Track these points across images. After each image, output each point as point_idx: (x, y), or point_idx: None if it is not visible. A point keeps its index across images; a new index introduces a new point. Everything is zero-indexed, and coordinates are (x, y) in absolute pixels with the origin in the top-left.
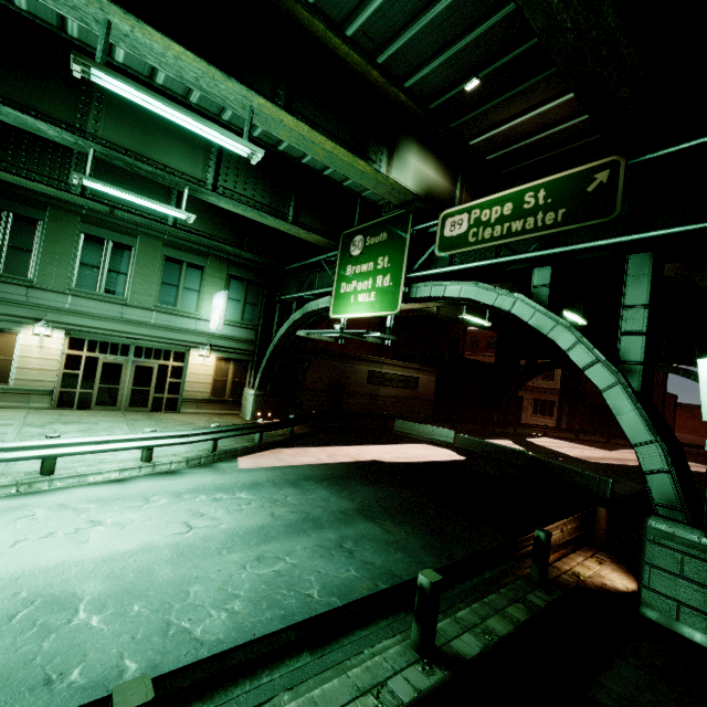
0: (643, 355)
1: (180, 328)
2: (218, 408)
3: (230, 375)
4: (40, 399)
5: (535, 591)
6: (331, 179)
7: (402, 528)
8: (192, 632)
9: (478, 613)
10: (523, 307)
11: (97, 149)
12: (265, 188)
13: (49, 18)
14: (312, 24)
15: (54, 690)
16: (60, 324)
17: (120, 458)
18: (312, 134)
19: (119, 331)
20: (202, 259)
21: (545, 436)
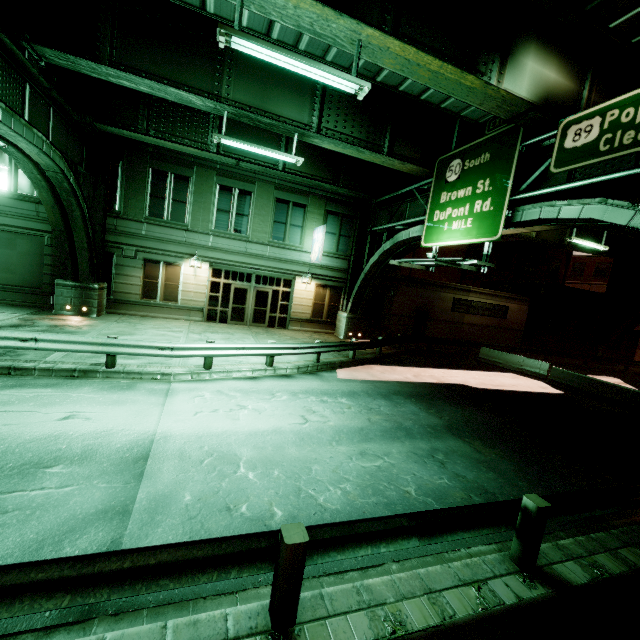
0: None
1: (288, 259)
2: (317, 327)
3: (326, 299)
4: (196, 314)
5: None
6: (428, 103)
7: (493, 450)
8: (317, 499)
9: (584, 546)
10: None
11: (229, 111)
12: (363, 123)
13: (194, 1)
14: None
15: (233, 515)
16: (206, 258)
17: (252, 362)
18: (418, 56)
19: (244, 263)
20: (304, 198)
21: None
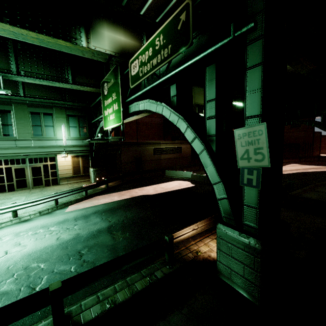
0: (216, 130)
1: (48, 146)
2: (78, 179)
3: (80, 163)
4: None
5: (163, 267)
6: None
7: (123, 235)
8: None
9: (116, 289)
10: (166, 110)
11: None
12: (50, 66)
13: None
14: None
15: None
16: None
17: (3, 217)
18: (16, 29)
19: (17, 153)
20: (50, 109)
21: None
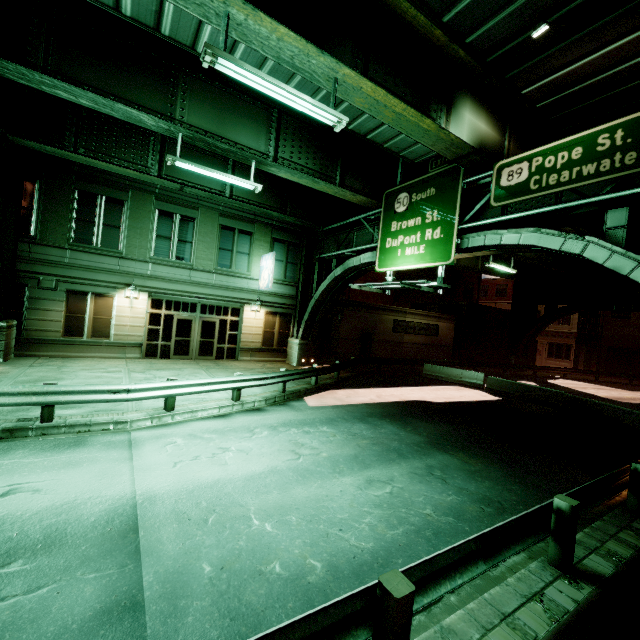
0: None
1: (235, 287)
2: (268, 356)
3: (276, 326)
4: (133, 350)
5: (637, 520)
6: (373, 142)
7: (477, 460)
8: (349, 540)
9: (593, 537)
10: (595, 250)
11: (185, 133)
12: (316, 156)
13: (147, 21)
14: None
15: (269, 579)
16: (144, 287)
17: (215, 398)
18: (386, 98)
19: (189, 292)
20: (250, 225)
21: (564, 378)
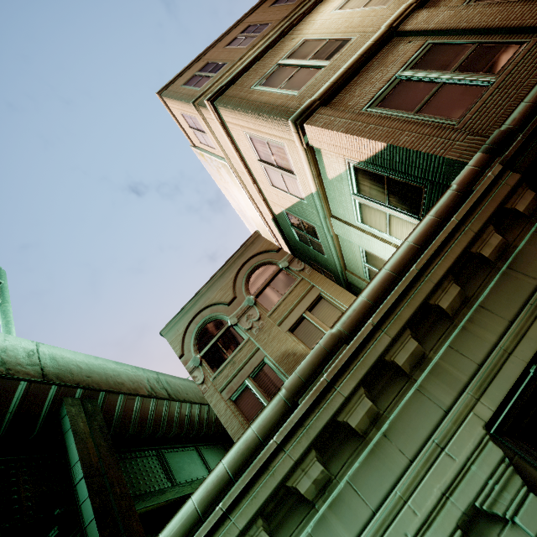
0: None
1: None
2: None
3: None
4: None
5: None
6: None
7: None
8: None
9: None
10: None
11: None
12: None
13: None
14: (140, 511)
15: None
16: None
17: None
18: None
19: None
20: None
21: None
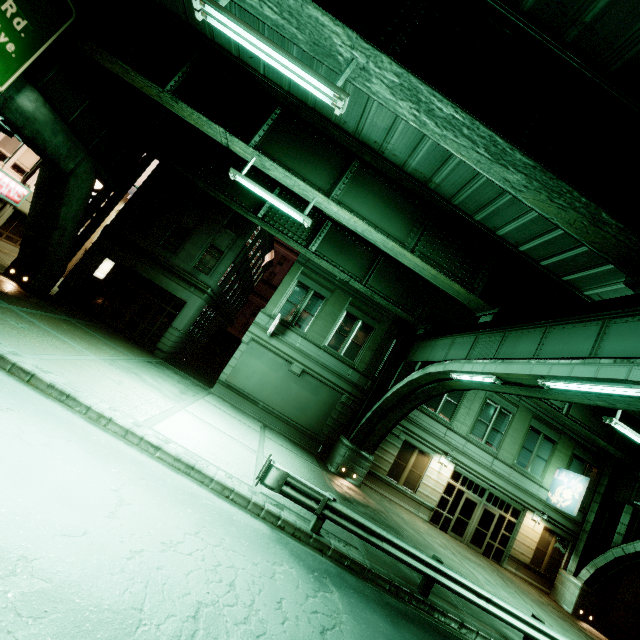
0: None
1: (525, 489)
2: (532, 577)
3: (549, 547)
4: (424, 511)
5: None
6: None
7: None
8: None
9: None
10: None
11: None
12: None
13: None
14: None
15: None
16: (454, 459)
17: None
18: None
19: (485, 477)
20: (556, 434)
21: None
